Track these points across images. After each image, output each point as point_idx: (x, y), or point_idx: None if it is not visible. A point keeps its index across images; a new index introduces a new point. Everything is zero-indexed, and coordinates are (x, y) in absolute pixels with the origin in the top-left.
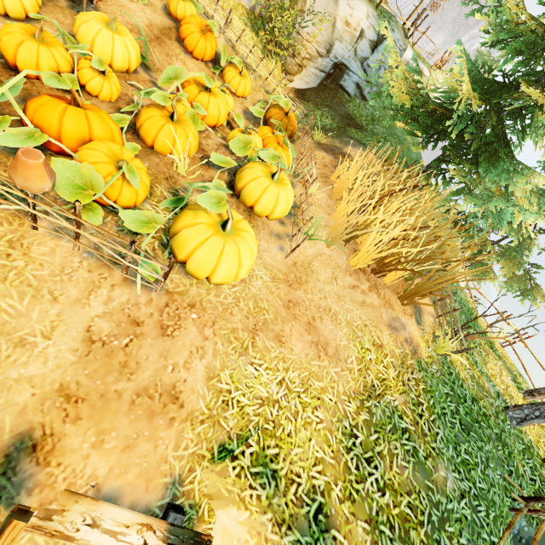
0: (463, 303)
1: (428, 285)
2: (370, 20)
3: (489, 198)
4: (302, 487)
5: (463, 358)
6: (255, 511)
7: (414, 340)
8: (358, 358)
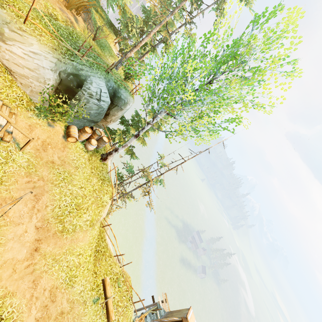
0: (107, 45)
1: (73, 0)
2: None
3: None
4: (24, 13)
5: (99, 48)
6: (9, 11)
7: (71, 20)
8: (44, 4)
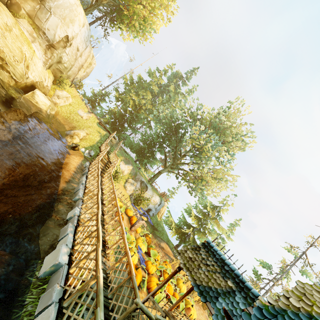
0: None
1: None
2: (159, 200)
3: None
4: None
5: None
6: None
7: None
8: None
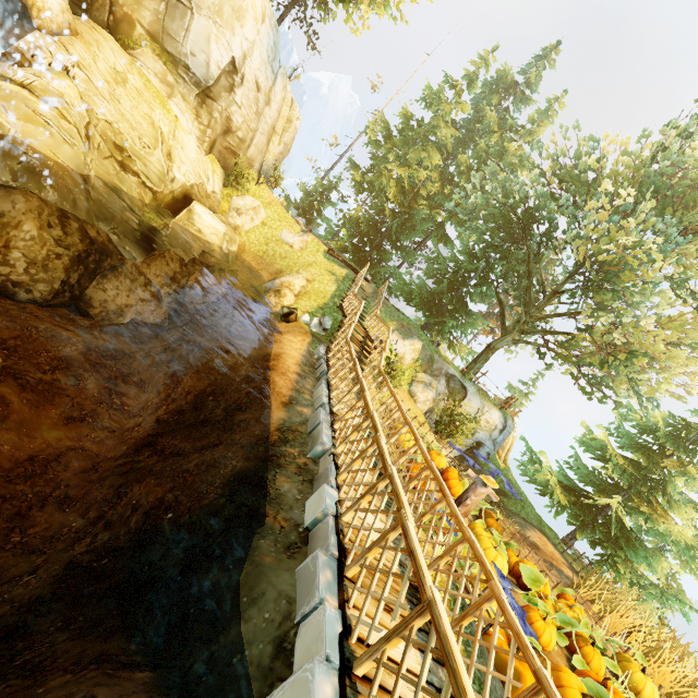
0: None
1: None
2: (500, 419)
3: (664, 597)
4: None
5: None
6: None
7: None
8: None
